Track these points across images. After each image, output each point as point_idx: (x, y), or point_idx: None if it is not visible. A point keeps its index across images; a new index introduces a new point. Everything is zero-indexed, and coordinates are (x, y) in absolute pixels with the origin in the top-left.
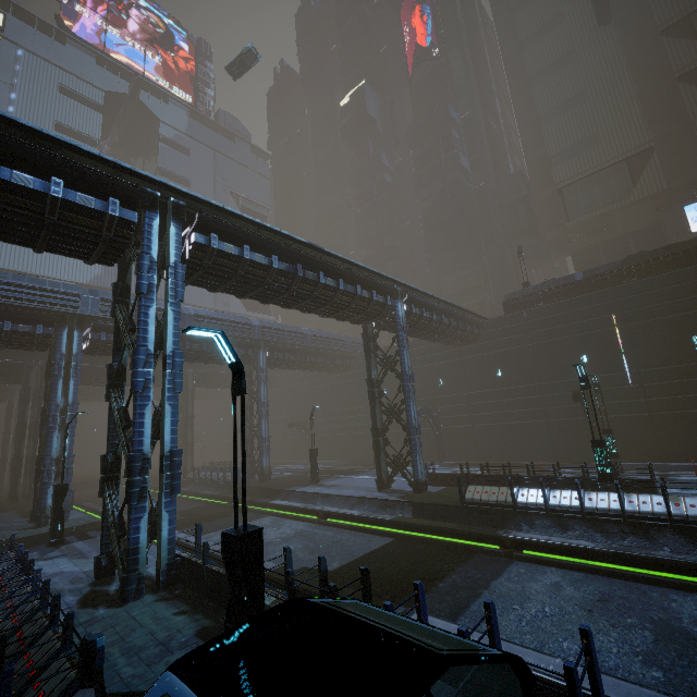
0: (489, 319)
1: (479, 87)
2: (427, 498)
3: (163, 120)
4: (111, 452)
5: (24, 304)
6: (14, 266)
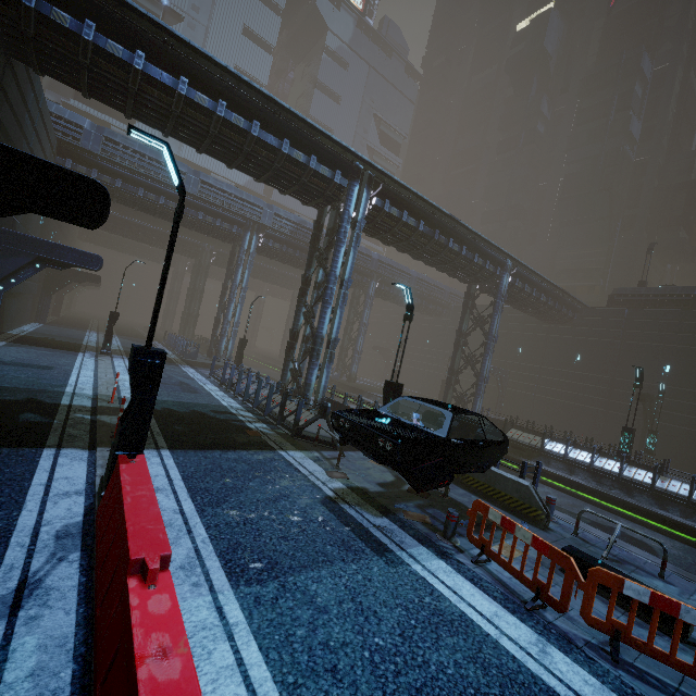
0: (589, 307)
1: (695, 31)
2: None
3: (332, 28)
4: (295, 329)
5: (230, 208)
6: (197, 160)
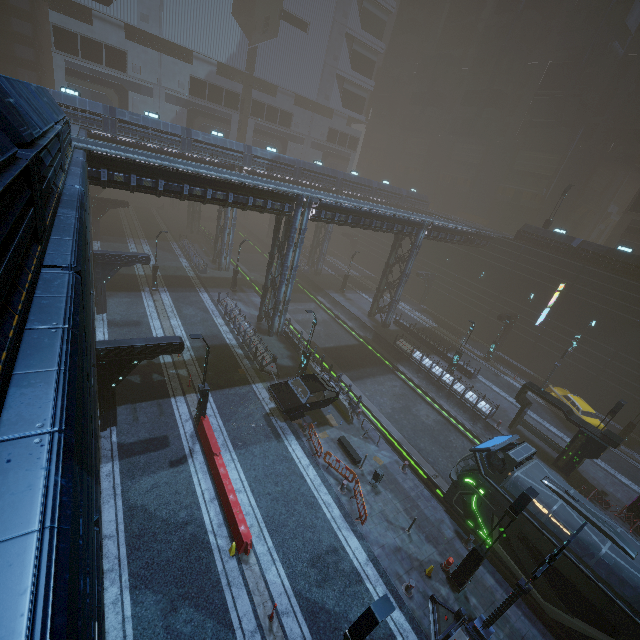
0: (500, 237)
1: None
2: (384, 333)
3: None
4: (266, 285)
5: (218, 159)
6: (178, 38)
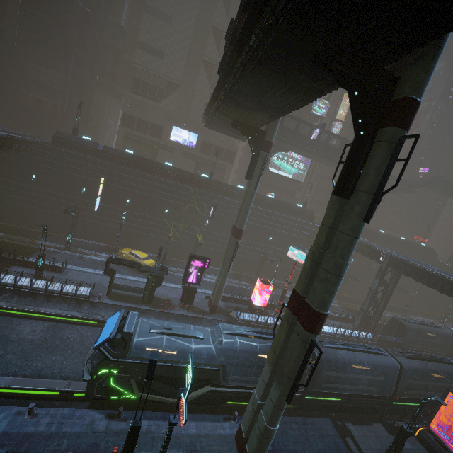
0: (39, 142)
1: None
2: None
3: None
4: None
5: None
6: None
